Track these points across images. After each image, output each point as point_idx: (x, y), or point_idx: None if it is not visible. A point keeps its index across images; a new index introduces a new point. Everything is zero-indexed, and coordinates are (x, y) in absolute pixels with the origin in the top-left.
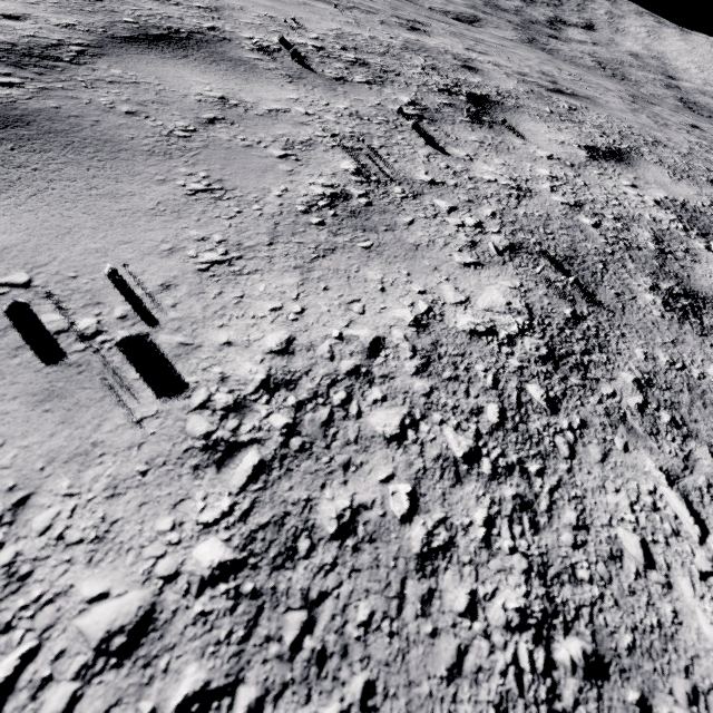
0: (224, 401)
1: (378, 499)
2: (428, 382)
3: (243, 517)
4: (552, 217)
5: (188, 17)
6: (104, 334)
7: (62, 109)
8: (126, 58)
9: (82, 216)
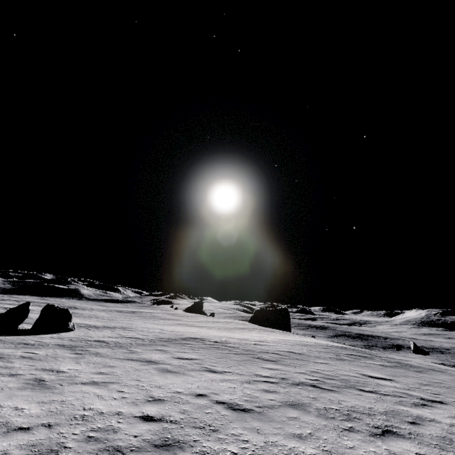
0: (267, 441)
1: (274, 450)
2: (288, 449)
3: (264, 445)
4: (350, 453)
5: (305, 400)
6: (262, 433)
7: (270, 414)
8: (284, 408)
9: (265, 425)
